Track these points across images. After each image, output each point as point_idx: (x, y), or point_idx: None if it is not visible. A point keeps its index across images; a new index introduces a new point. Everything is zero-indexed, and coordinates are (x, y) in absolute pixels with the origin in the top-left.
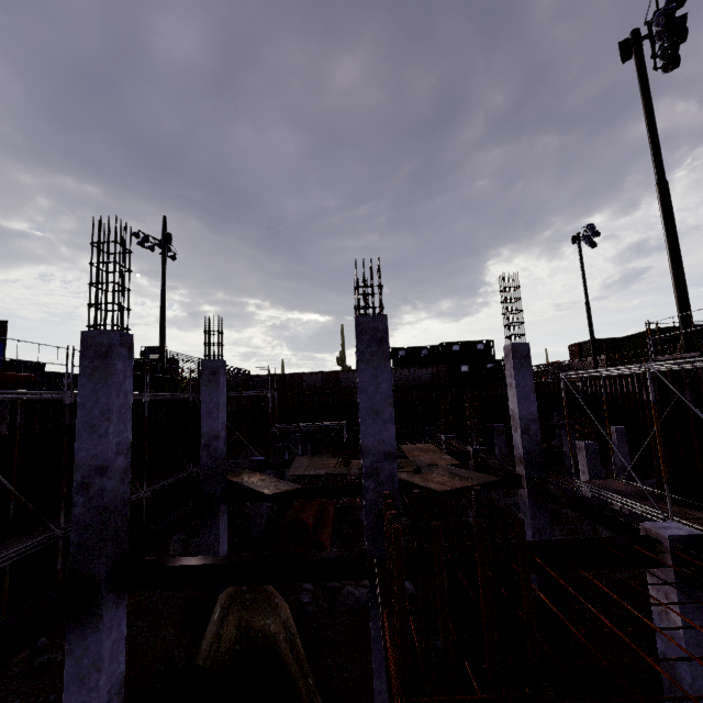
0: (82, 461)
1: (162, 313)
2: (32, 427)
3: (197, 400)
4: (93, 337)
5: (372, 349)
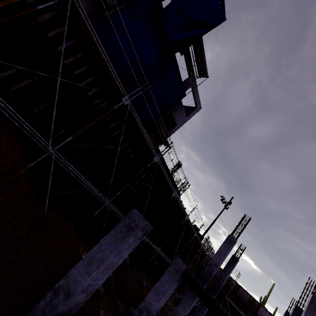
0: (213, 260)
1: (213, 222)
2: (181, 232)
3: (203, 257)
4: (231, 237)
5: (315, 309)
